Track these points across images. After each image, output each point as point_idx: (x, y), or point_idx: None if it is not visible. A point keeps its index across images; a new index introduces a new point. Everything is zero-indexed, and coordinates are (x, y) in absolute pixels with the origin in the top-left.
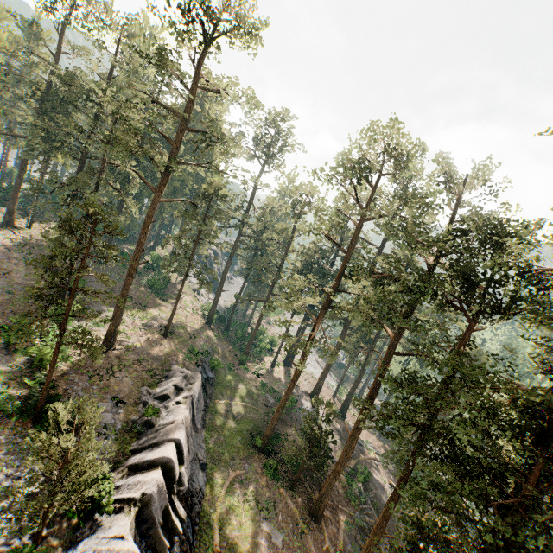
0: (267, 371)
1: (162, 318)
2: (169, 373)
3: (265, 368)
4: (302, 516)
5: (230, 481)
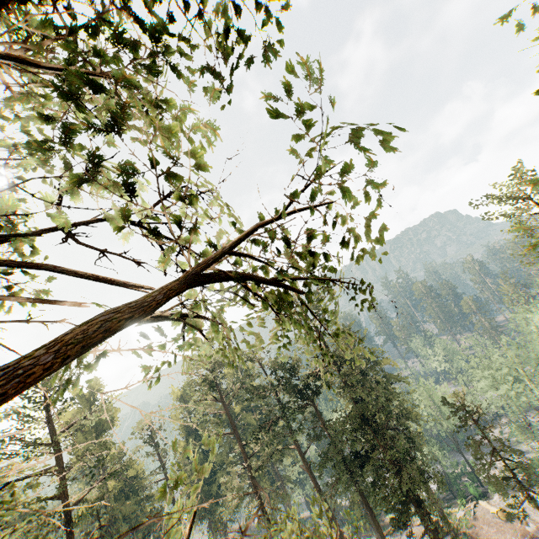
0: None
1: None
2: None
3: None
4: None
5: None
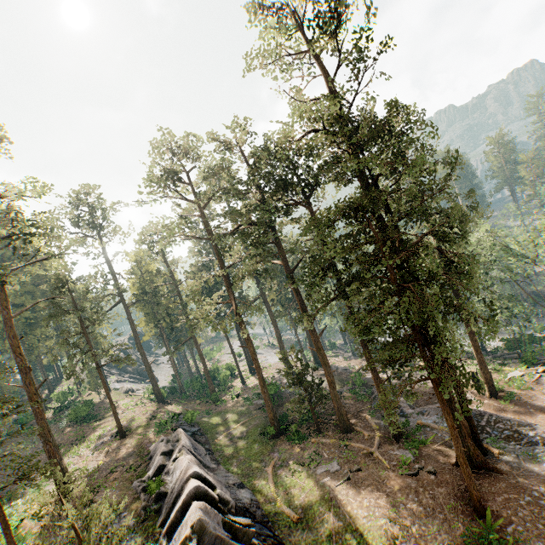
0: (242, 389)
1: (109, 431)
2: (151, 453)
3: (239, 389)
4: (340, 439)
5: (271, 474)
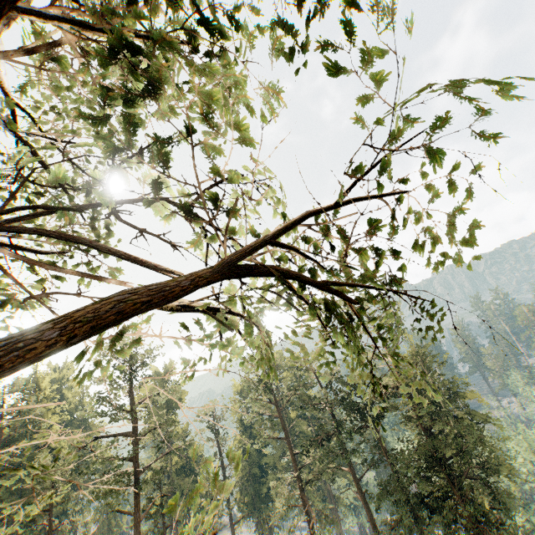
0: None
1: None
2: None
3: None
4: None
5: None
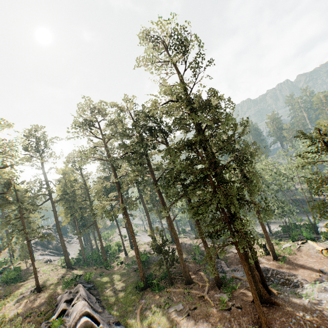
0: (125, 259)
1: (29, 288)
2: (57, 302)
3: (123, 258)
4: (184, 288)
5: (139, 314)
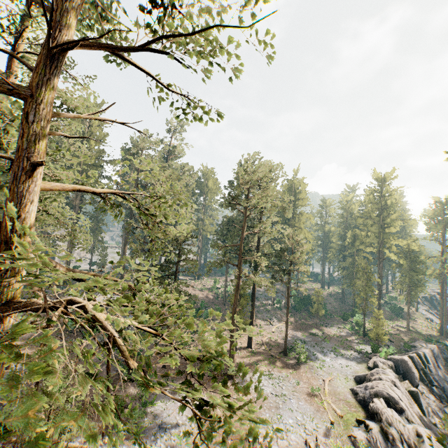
0: None
1: (403, 325)
2: (414, 341)
3: None
4: None
5: None
